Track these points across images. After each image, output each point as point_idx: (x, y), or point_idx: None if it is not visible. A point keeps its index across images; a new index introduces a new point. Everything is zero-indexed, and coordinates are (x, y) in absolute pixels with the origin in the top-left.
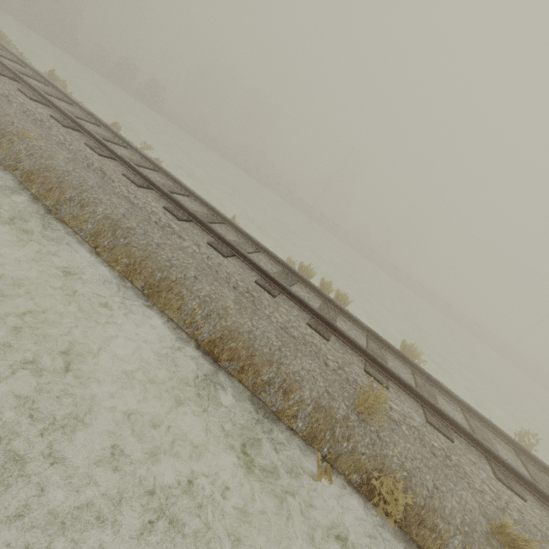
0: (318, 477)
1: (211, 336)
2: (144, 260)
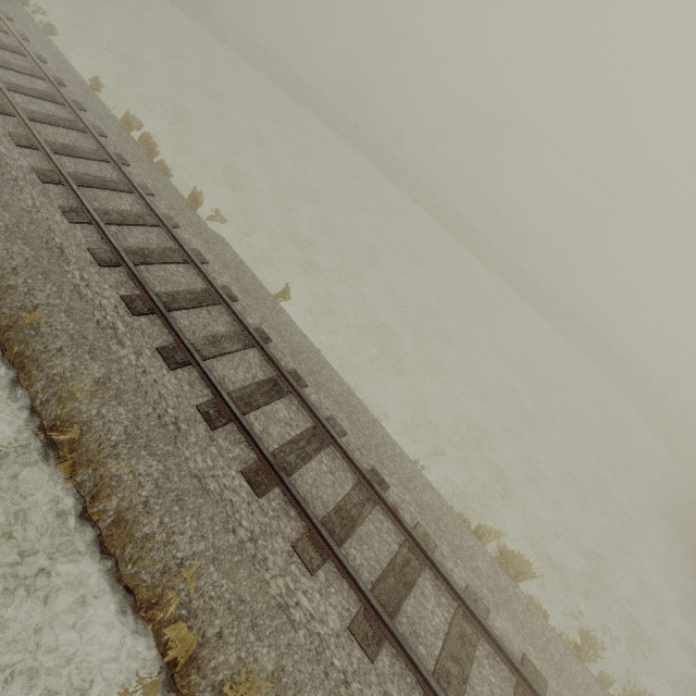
0: None
1: None
2: None
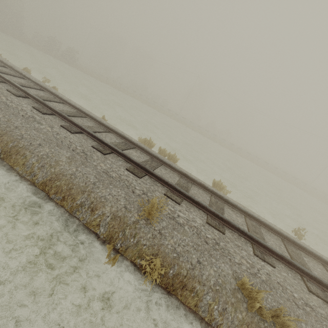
0: (105, 262)
1: (43, 179)
2: (1, 136)
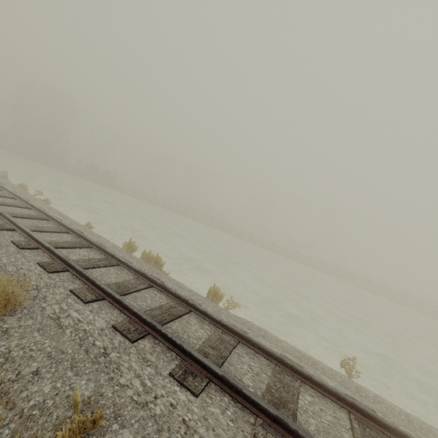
0: None
1: None
2: None
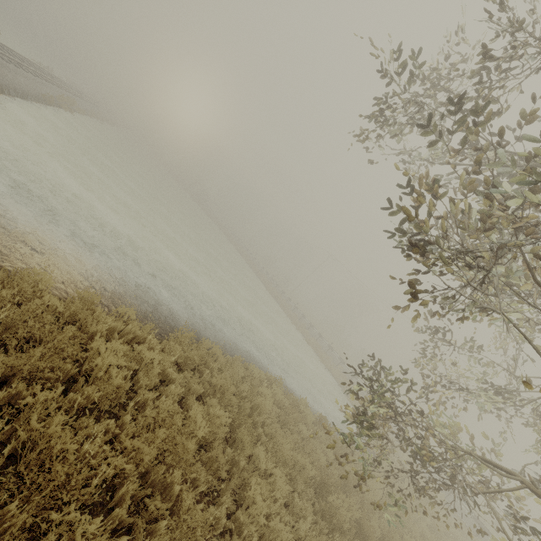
0: None
1: None
2: None
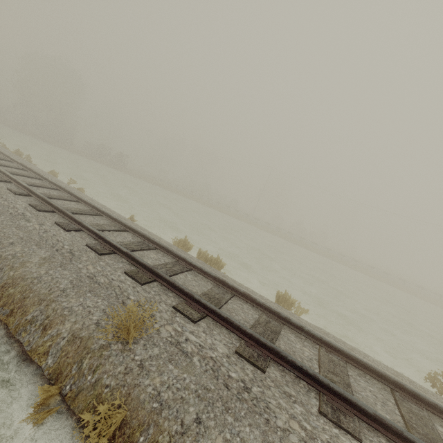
0: (28, 417)
1: None
2: None
